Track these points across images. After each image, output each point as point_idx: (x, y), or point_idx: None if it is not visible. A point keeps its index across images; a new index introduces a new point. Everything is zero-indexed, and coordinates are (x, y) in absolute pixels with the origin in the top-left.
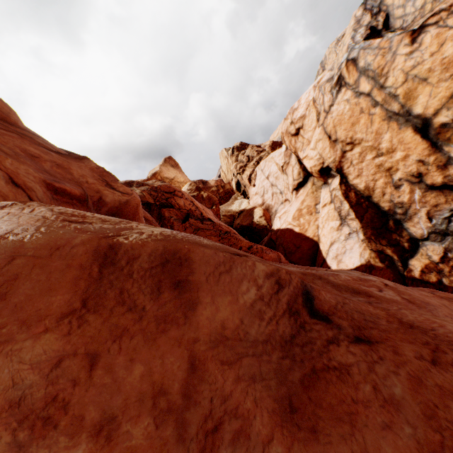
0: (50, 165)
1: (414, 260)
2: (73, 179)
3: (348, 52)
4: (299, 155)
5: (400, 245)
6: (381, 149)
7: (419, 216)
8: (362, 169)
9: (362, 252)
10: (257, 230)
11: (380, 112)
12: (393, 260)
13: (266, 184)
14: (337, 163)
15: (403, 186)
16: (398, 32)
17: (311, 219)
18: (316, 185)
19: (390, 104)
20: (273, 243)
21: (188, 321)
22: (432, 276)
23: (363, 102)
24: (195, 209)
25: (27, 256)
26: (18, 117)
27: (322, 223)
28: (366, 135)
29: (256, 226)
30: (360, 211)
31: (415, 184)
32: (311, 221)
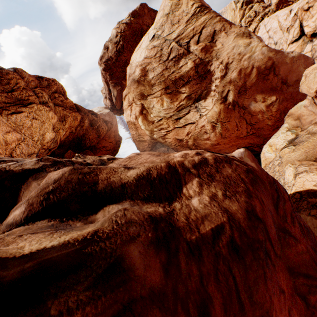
0: None
1: None
2: None
3: None
4: (303, 24)
5: None
6: None
7: None
8: None
9: None
10: None
11: None
12: None
13: (265, 36)
14: None
15: None
16: None
17: None
18: (304, 42)
19: None
20: None
21: (307, 62)
22: None
23: None
24: None
25: (300, 55)
26: None
27: None
28: None
29: None
30: None
31: None
32: None
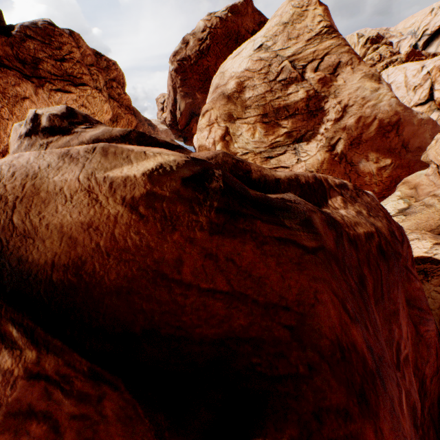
0: None
1: None
2: None
3: None
4: (435, 86)
5: None
6: None
7: None
8: None
9: None
10: None
11: None
12: None
13: None
14: None
15: None
16: None
17: None
18: (430, 108)
19: None
20: None
21: (434, 129)
22: None
23: None
24: None
25: (429, 119)
26: None
27: None
28: None
29: None
30: None
31: None
32: None
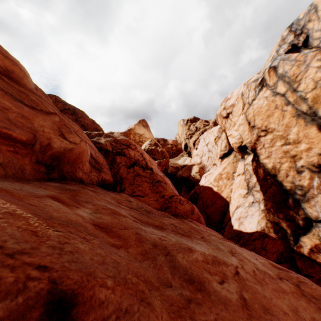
0: (16, 115)
1: (306, 237)
2: (31, 127)
3: (271, 61)
4: (226, 133)
5: (296, 221)
6: (289, 139)
7: (316, 200)
8: (271, 152)
9: (259, 220)
10: (192, 181)
11: (291, 110)
12: (286, 233)
13: (205, 149)
14: (252, 144)
15: (304, 172)
16: (313, 50)
17: (227, 183)
18: (237, 158)
19: (300, 104)
20: (197, 195)
21: None
22: (319, 256)
23: (278, 100)
24: (142, 159)
25: None
26: (28, 81)
27: (234, 188)
28: (278, 126)
29: (192, 178)
30: (265, 186)
31: (315, 173)
32: (227, 184)
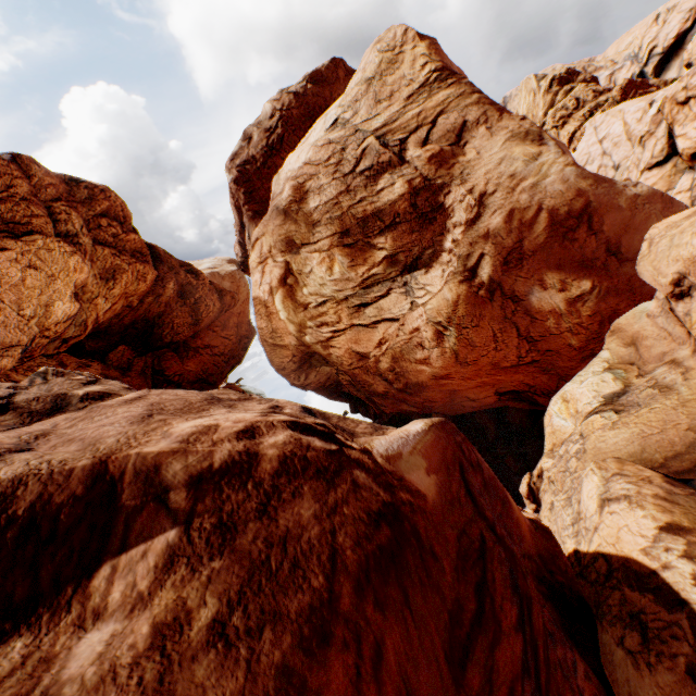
0: None
1: None
2: None
3: None
4: (675, 130)
5: None
6: None
7: None
8: None
9: None
10: None
11: None
12: None
13: (595, 151)
14: None
15: None
16: None
17: None
18: (677, 169)
19: None
20: None
21: (670, 210)
22: None
23: None
24: None
25: (653, 194)
26: None
27: None
28: None
29: None
30: None
31: None
32: None
